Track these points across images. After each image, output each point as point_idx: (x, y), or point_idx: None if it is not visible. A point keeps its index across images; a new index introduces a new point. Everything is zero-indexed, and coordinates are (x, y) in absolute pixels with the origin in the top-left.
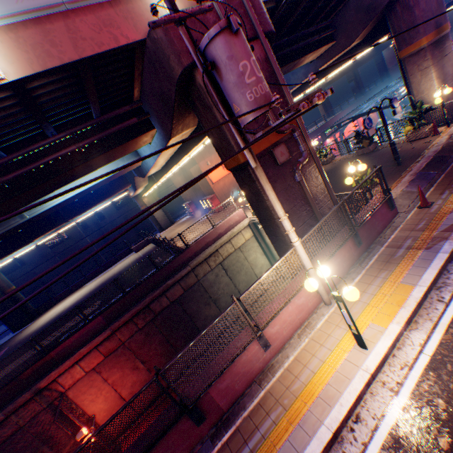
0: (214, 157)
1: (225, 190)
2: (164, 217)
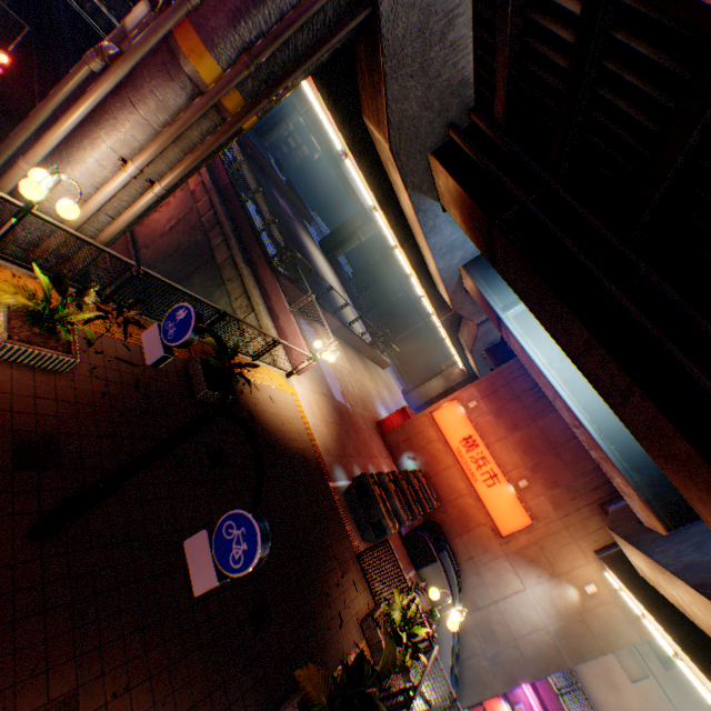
0: (490, 421)
1: (420, 440)
2: (425, 397)
